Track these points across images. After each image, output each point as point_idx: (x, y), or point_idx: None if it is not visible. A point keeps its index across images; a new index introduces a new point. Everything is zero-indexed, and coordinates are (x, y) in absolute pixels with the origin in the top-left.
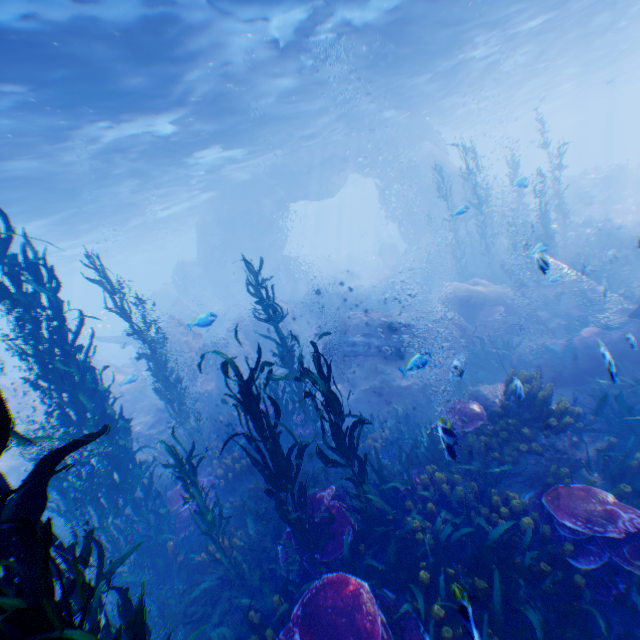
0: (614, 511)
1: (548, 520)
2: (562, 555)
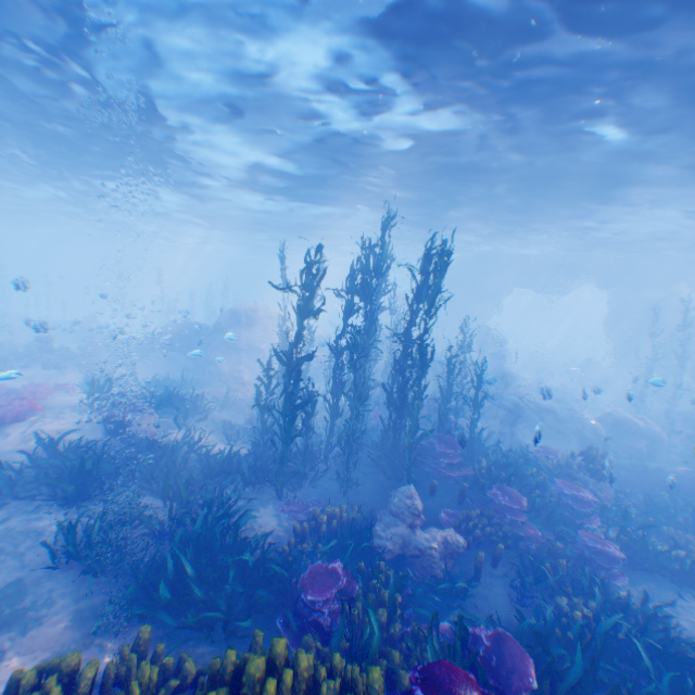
0: (582, 490)
1: (552, 489)
2: (547, 495)
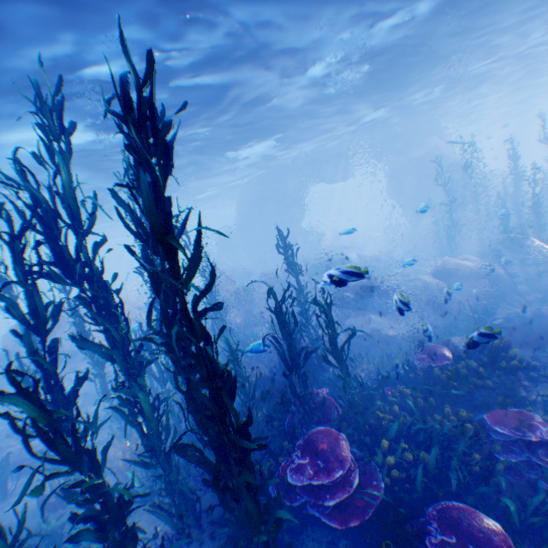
0: (535, 425)
1: (486, 429)
2: (491, 451)
